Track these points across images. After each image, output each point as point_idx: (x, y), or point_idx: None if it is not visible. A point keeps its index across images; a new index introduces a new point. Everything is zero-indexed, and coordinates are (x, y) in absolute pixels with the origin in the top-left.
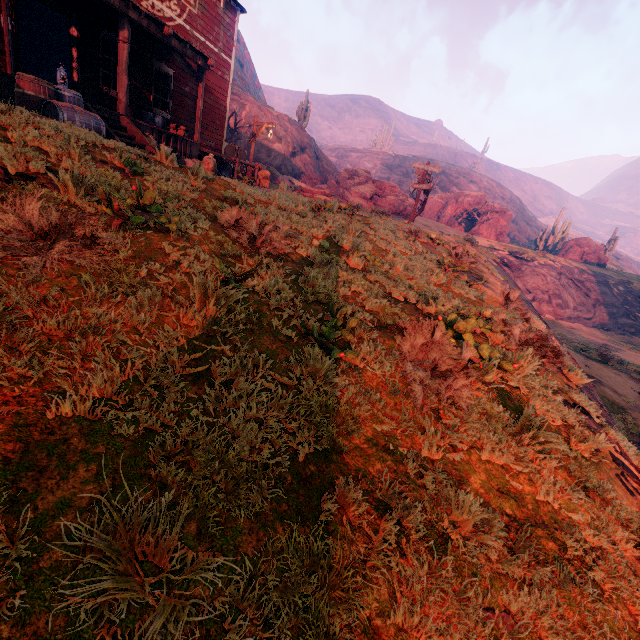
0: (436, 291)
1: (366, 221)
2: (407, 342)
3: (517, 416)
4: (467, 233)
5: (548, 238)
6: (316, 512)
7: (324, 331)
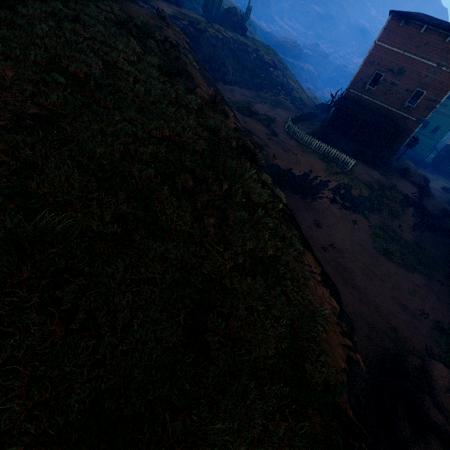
0: (175, 113)
1: (75, 18)
2: (199, 203)
3: (249, 210)
4: None
5: (211, 5)
6: (207, 345)
7: (139, 216)
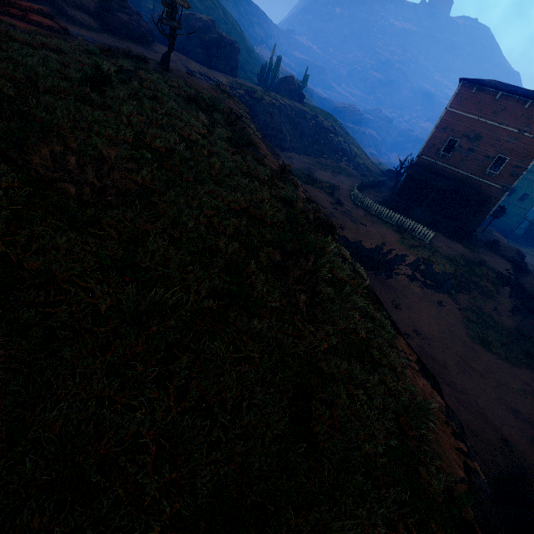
0: (248, 184)
1: (153, 97)
2: (290, 278)
3: (334, 287)
4: (207, 68)
5: (267, 74)
6: (314, 435)
7: (234, 290)
